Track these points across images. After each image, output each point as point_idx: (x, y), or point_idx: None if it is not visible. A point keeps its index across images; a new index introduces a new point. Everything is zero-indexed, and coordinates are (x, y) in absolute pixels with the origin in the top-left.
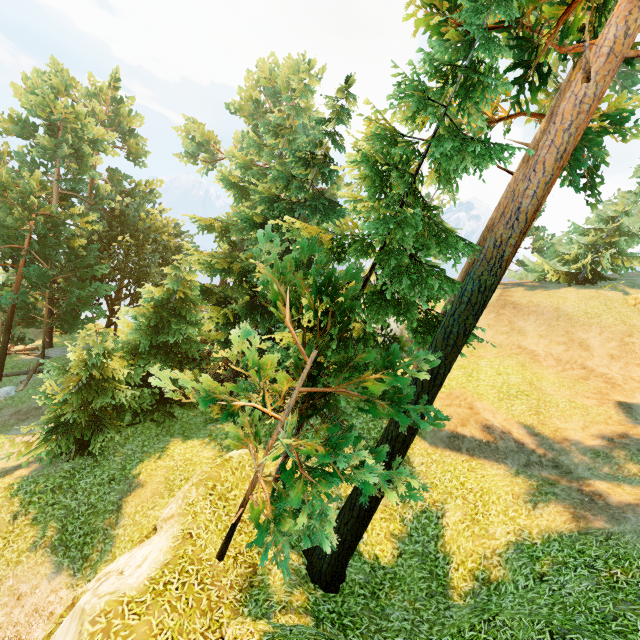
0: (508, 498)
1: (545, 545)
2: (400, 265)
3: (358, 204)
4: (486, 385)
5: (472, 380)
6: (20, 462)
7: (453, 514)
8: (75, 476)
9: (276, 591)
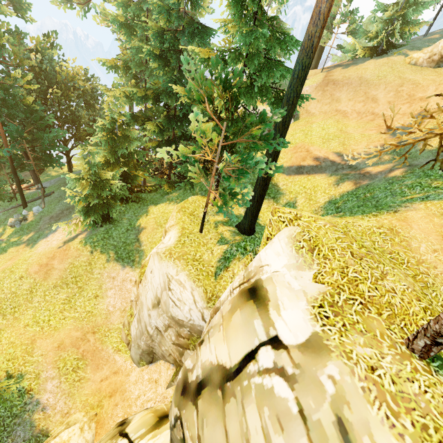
0: (326, 186)
1: (341, 198)
2: (259, 64)
3: (228, 26)
4: (316, 137)
5: (308, 136)
6: (75, 234)
7: (300, 200)
8: (109, 232)
9: (228, 238)
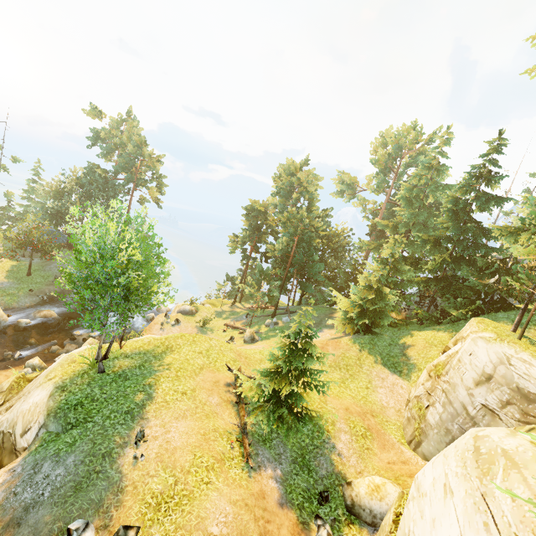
0: None
1: None
2: None
3: None
4: None
5: None
6: (336, 337)
7: None
8: (373, 340)
9: None
